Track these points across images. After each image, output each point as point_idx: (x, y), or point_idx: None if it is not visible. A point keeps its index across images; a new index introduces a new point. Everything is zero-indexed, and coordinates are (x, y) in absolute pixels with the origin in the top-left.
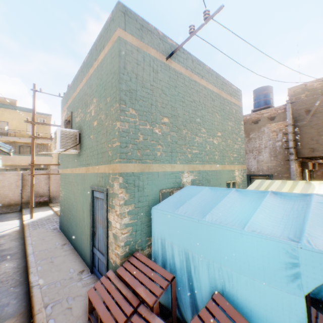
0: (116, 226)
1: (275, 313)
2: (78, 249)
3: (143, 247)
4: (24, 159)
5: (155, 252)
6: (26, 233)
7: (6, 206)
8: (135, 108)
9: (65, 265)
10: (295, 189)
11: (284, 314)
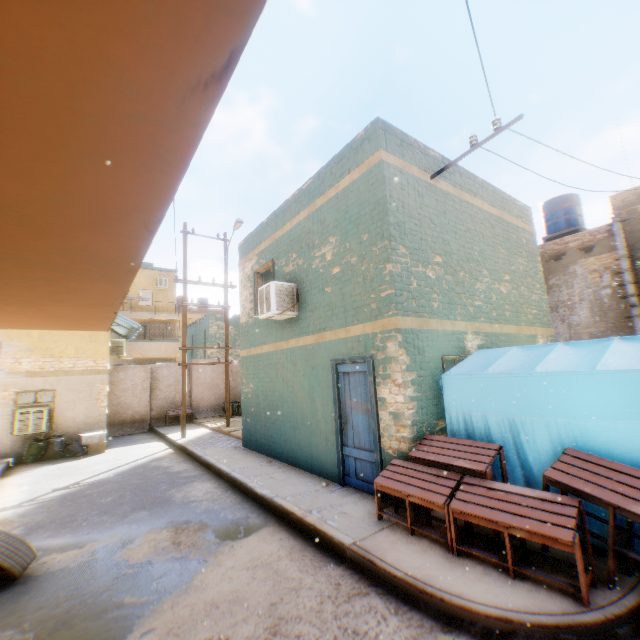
0: (396, 401)
1: None
2: (303, 462)
3: (431, 432)
4: (136, 347)
5: (453, 435)
6: (196, 453)
7: (128, 424)
8: (405, 246)
9: (296, 480)
10: None
11: None
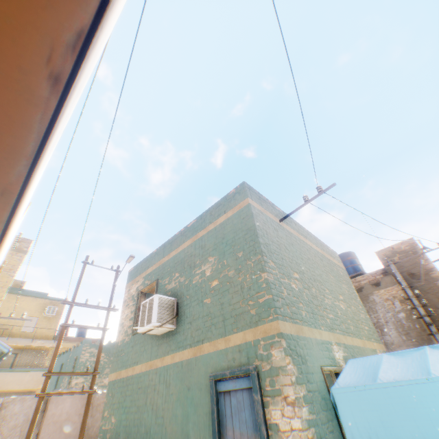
0: (292, 426)
1: None
2: None
3: None
4: None
5: None
6: None
7: None
8: (273, 261)
9: None
10: None
11: None
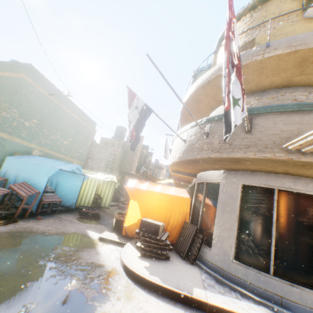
0: None
1: (40, 184)
2: None
3: None
4: None
5: (0, 176)
6: None
7: None
8: (18, 110)
9: None
10: (89, 173)
11: (42, 184)
